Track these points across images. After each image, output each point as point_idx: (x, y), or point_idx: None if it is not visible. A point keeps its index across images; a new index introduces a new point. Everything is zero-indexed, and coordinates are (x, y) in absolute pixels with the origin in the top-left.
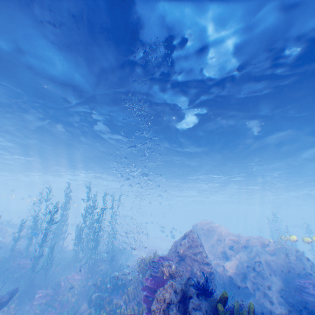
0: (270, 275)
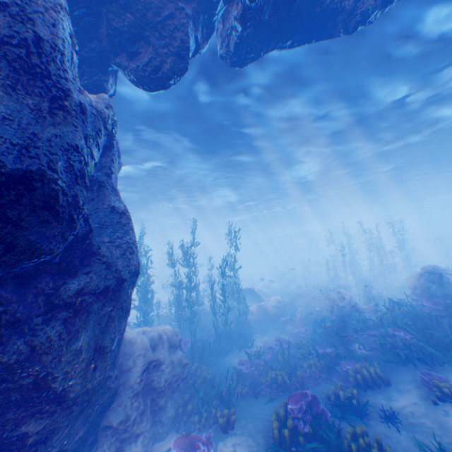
0: None
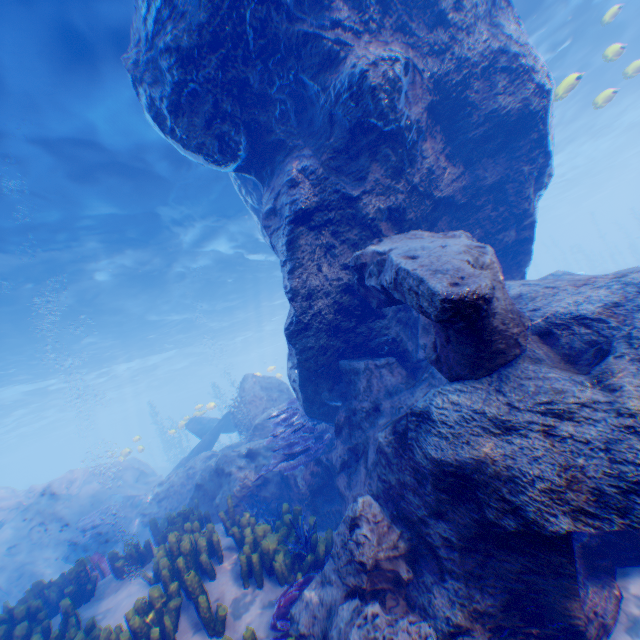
0: (60, 533)
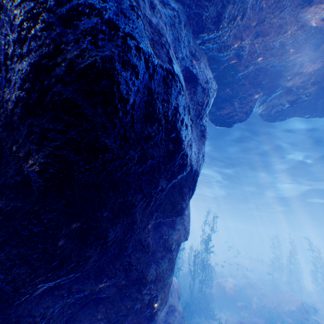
0: None
